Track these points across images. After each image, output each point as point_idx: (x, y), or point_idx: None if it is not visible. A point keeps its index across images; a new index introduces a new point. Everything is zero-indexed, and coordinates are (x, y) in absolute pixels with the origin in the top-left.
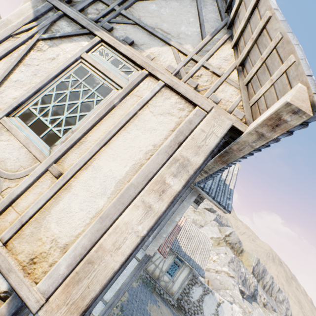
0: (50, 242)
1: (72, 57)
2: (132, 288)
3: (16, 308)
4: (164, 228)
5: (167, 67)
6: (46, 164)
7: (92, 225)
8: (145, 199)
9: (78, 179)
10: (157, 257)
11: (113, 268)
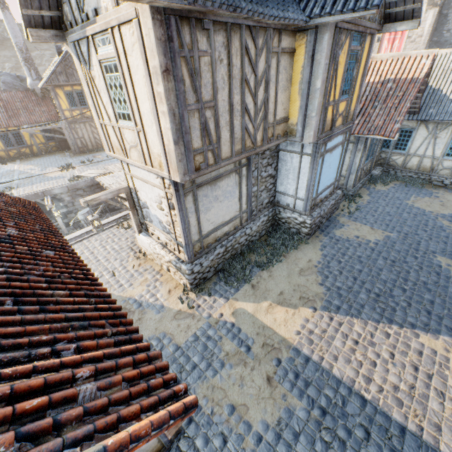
0: (158, 157)
1: (99, 66)
2: (378, 192)
3: (173, 185)
4: (309, 108)
5: (112, 5)
6: (136, 130)
7: (158, 140)
8: (161, 110)
9: (145, 126)
10: (416, 146)
11: (173, 150)
